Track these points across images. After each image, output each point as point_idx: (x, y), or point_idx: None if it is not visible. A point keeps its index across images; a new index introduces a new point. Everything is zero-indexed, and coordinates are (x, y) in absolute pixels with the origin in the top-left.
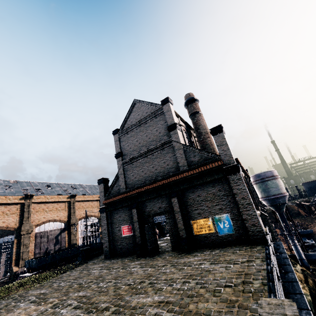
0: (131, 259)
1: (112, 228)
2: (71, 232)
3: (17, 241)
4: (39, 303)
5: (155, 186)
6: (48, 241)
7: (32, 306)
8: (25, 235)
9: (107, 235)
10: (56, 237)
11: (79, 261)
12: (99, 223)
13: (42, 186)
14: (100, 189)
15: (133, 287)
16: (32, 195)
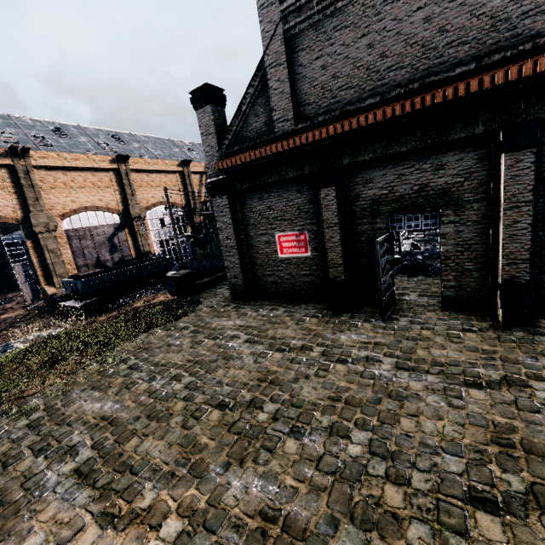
0: (322, 319)
1: (247, 237)
2: (137, 232)
3: (32, 244)
4: (105, 499)
5: (433, 104)
6: (95, 246)
7: (82, 515)
8: (45, 235)
9: (236, 251)
10: (109, 240)
11: (169, 292)
12: (187, 219)
13: (45, 131)
14: (204, 126)
15: (538, 542)
16: (25, 149)
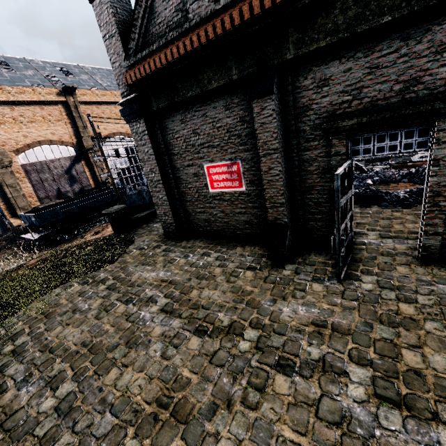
0: (259, 274)
1: (173, 169)
2: (93, 163)
3: None
4: None
5: None
6: (54, 178)
7: None
8: (0, 170)
9: (162, 186)
10: (67, 172)
11: None
12: None
13: None
14: (104, 25)
15: None
16: None
